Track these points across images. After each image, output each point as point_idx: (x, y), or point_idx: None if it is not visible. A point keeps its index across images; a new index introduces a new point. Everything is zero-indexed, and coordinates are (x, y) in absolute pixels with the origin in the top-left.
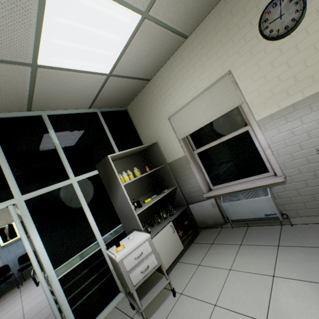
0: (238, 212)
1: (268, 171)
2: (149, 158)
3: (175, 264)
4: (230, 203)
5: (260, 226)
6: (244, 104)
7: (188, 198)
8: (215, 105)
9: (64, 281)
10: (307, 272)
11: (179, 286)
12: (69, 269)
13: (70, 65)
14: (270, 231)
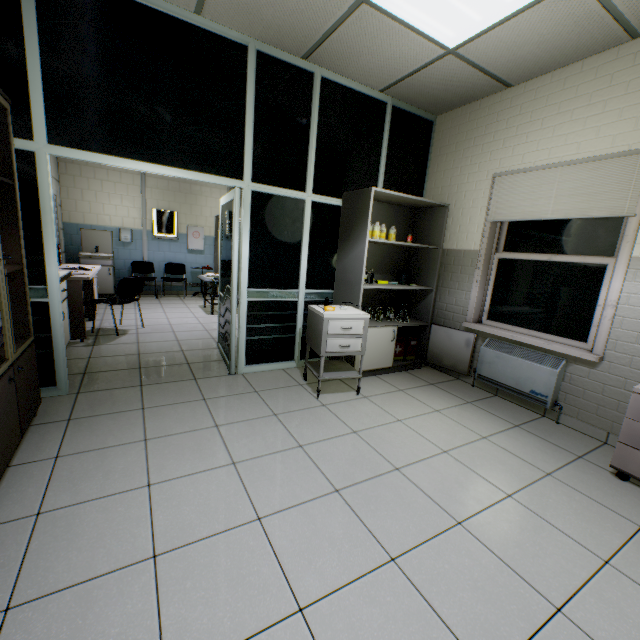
0: (495, 369)
1: (585, 341)
2: (420, 225)
3: (370, 375)
4: (494, 351)
5: (513, 403)
6: (635, 220)
7: (437, 316)
8: (586, 196)
9: (250, 307)
10: (526, 454)
11: (366, 392)
12: (259, 298)
13: (407, 14)
14: (521, 413)
